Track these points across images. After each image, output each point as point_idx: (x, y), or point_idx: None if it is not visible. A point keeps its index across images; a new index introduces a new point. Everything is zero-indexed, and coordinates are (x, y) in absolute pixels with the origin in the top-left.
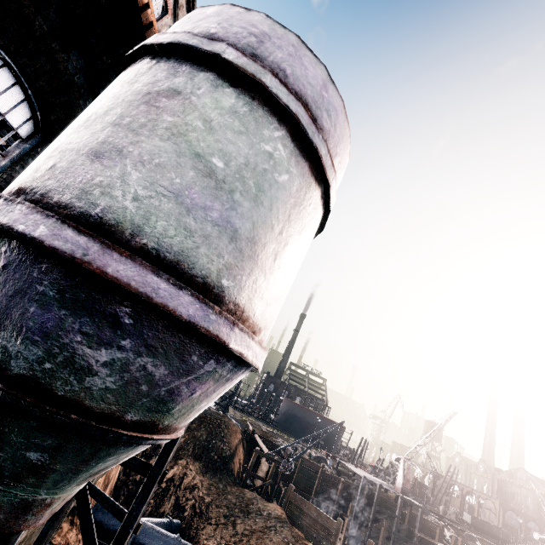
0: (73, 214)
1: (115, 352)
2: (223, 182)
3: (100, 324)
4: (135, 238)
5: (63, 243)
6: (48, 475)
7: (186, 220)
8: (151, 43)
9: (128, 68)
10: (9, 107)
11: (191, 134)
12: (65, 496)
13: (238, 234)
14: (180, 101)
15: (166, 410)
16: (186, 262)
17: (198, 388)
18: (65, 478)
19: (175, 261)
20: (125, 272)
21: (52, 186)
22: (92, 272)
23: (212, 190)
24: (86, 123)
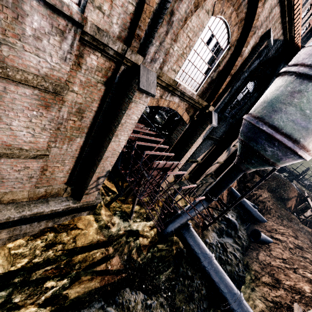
0: (269, 124)
1: (272, 149)
2: (308, 116)
3: (271, 144)
4: (281, 130)
5: (268, 131)
6: (253, 165)
7: (294, 126)
8: (295, 72)
9: (286, 75)
10: (250, 88)
11: (301, 104)
12: (253, 170)
13: (308, 129)
14: (300, 94)
15: (278, 161)
16: (291, 135)
17: (287, 159)
18: (255, 166)
19: (289, 135)
20: (278, 137)
21: (265, 118)
22: (272, 136)
23: (303, 119)
24: (273, 100)
